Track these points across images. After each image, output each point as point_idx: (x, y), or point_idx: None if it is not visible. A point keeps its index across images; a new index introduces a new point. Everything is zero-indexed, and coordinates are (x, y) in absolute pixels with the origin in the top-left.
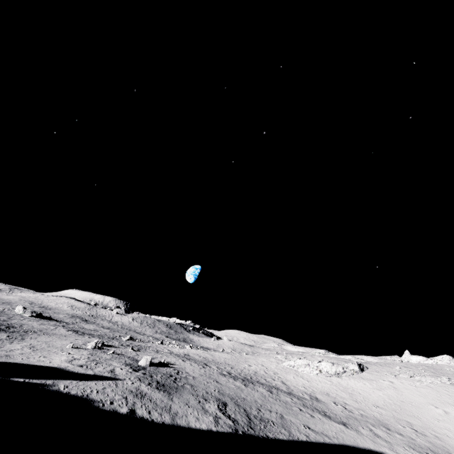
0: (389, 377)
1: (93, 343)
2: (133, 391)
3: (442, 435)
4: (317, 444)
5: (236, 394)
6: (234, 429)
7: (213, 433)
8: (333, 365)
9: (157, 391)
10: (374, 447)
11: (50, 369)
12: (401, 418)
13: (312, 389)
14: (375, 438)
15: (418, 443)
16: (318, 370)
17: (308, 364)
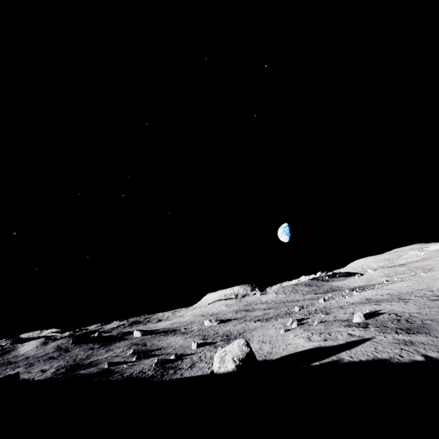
0: None
1: (294, 322)
2: (398, 343)
3: None
4: None
5: None
6: None
7: None
8: None
9: (413, 335)
10: None
11: (316, 350)
12: None
13: None
14: None
15: None
16: None
17: None
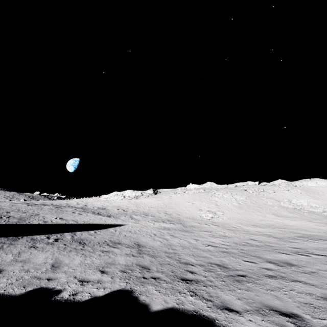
0: (171, 194)
1: None
2: None
3: (183, 213)
4: (50, 224)
5: None
6: None
7: None
8: (133, 191)
9: None
10: (120, 223)
11: None
12: (162, 210)
13: (108, 206)
14: (129, 219)
15: (162, 218)
16: (122, 196)
17: (117, 194)
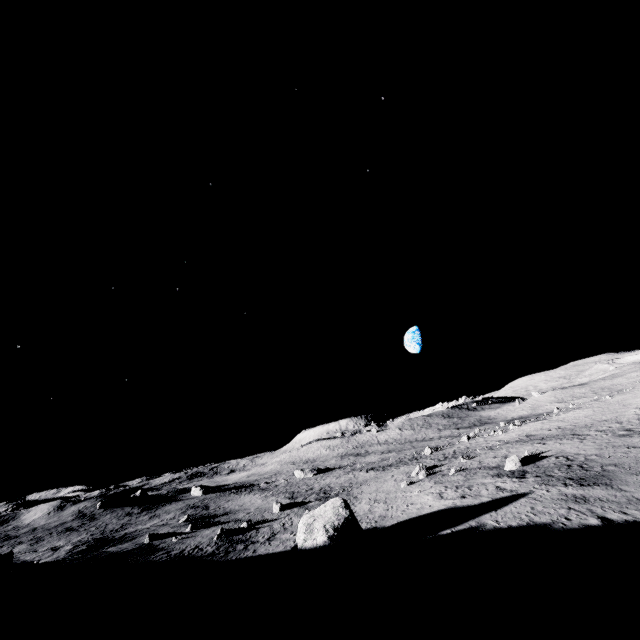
0: None
1: (421, 472)
2: (565, 499)
3: None
4: None
5: None
6: None
7: None
8: None
9: (588, 488)
10: None
11: (448, 512)
12: None
13: None
14: None
15: None
16: None
17: None
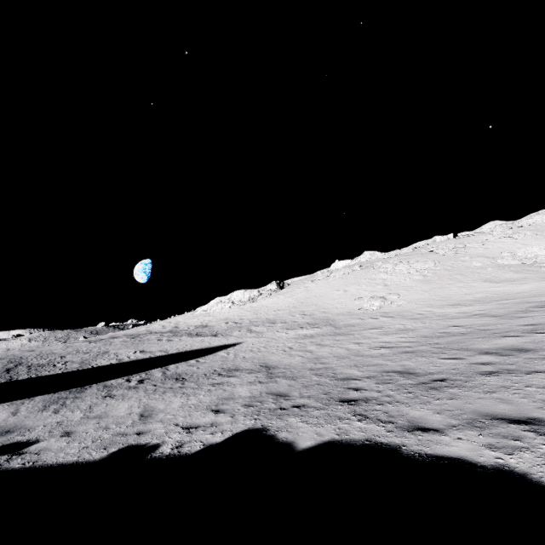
0: (306, 284)
1: None
2: None
3: (331, 309)
4: (127, 362)
5: (44, 352)
6: None
7: None
8: (245, 291)
9: None
10: (234, 341)
11: None
12: (297, 311)
13: (210, 321)
14: (246, 334)
15: (299, 322)
16: (230, 303)
17: (221, 301)
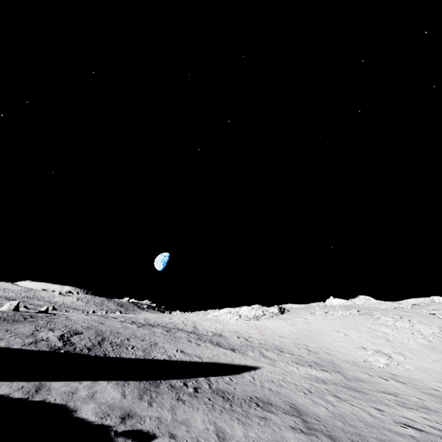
0: (305, 315)
1: None
2: None
3: (334, 351)
4: (176, 362)
5: (113, 329)
6: (55, 349)
7: (5, 349)
8: (252, 309)
9: None
10: (252, 363)
11: None
12: (301, 343)
13: (222, 330)
14: (260, 357)
15: (306, 359)
16: (238, 316)
17: (230, 312)
